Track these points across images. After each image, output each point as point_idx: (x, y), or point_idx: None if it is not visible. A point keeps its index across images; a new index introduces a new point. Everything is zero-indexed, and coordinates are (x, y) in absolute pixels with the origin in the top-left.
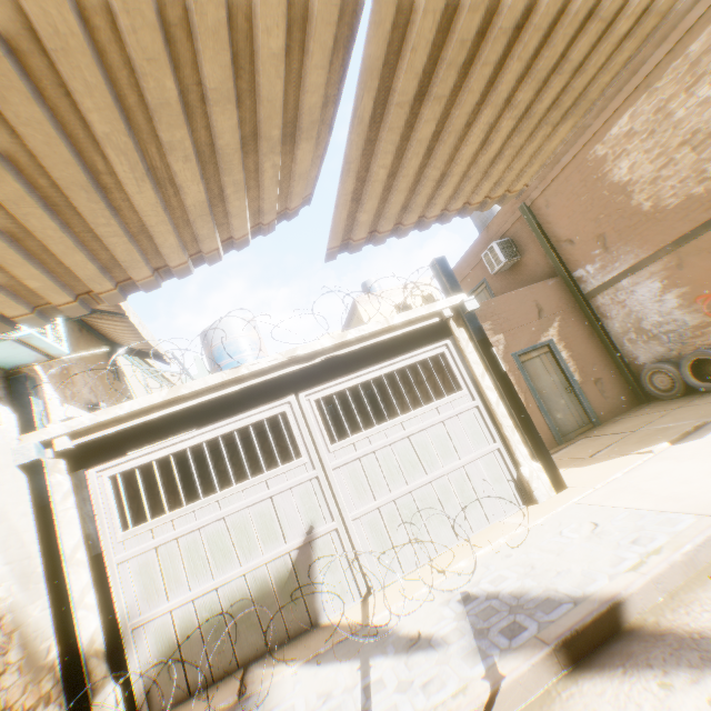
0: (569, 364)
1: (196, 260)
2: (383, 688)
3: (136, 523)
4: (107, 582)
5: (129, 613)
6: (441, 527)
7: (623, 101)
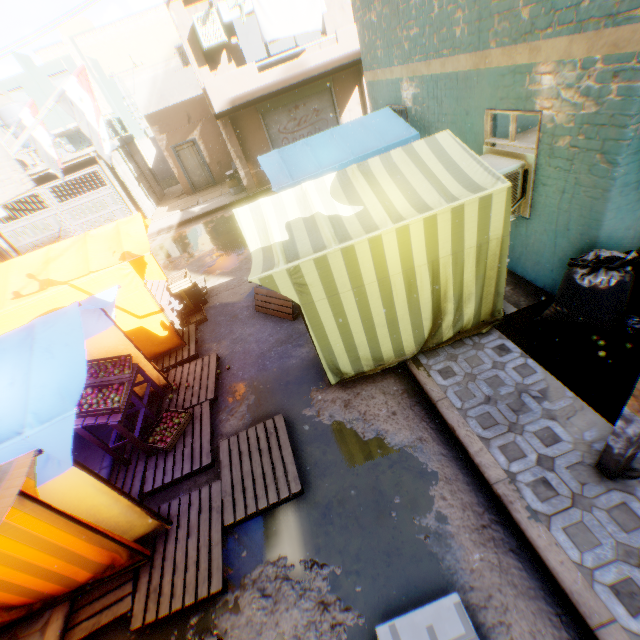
0: (204, 153)
1: None
2: None
3: (10, 217)
4: (5, 238)
5: (16, 244)
6: None
7: None
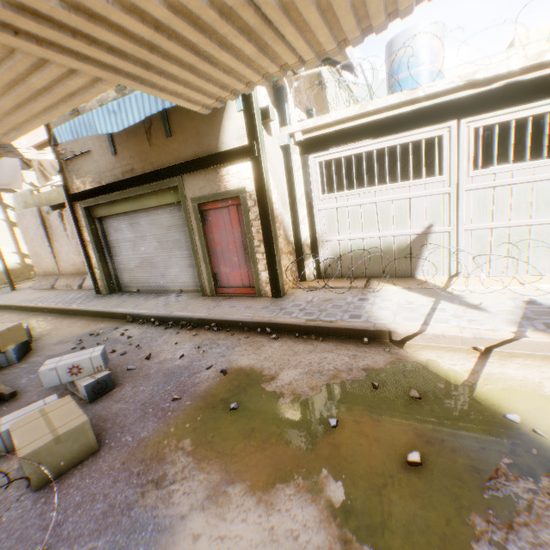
0: None
1: (419, 1)
2: (443, 312)
3: (324, 192)
4: (313, 217)
5: (320, 234)
6: (542, 259)
7: None
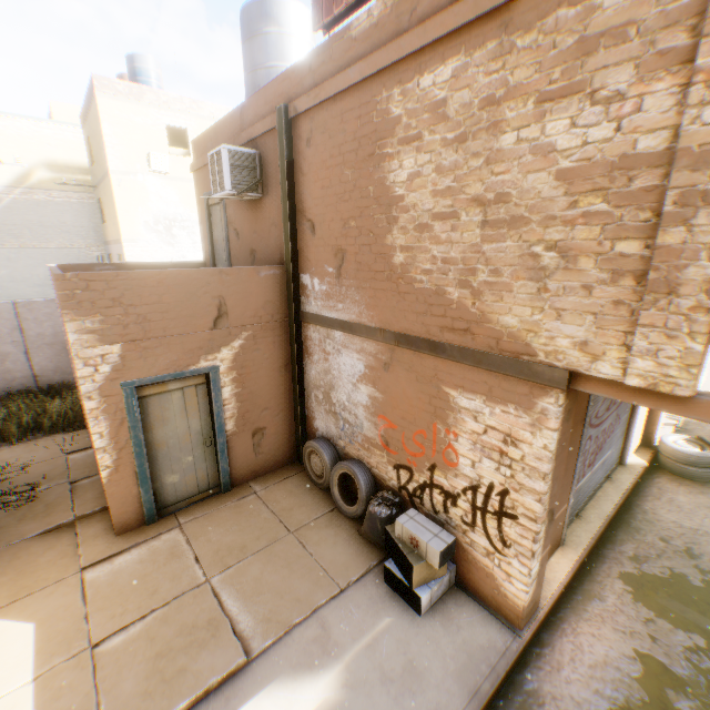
0: (228, 407)
1: None
2: None
3: None
4: None
5: None
6: None
7: (466, 25)
